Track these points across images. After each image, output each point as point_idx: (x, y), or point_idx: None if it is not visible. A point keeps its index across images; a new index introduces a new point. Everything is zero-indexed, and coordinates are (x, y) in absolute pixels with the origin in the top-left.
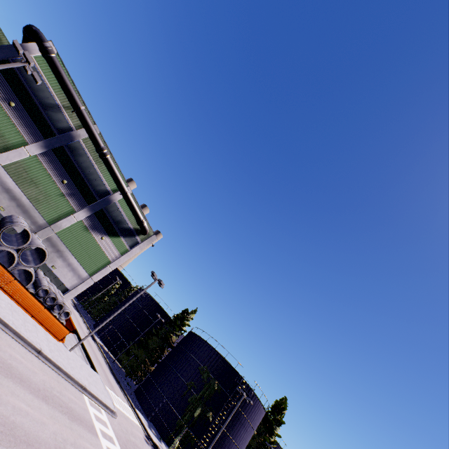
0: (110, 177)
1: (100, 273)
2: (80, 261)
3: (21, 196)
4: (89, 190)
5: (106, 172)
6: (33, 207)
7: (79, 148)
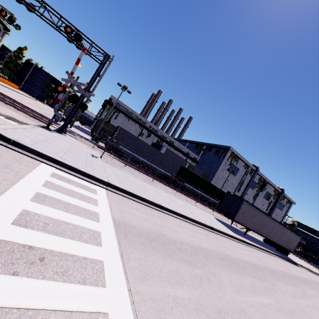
0: None
1: None
2: None
3: None
4: None
5: None
6: None
7: None
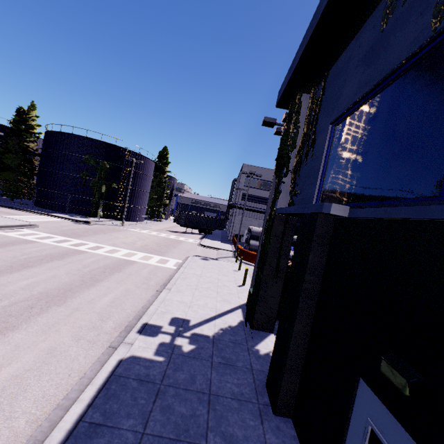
0: None
1: None
2: None
3: None
4: None
5: None
6: None
7: None
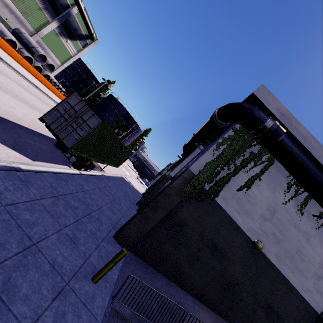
0: None
1: (67, 63)
2: (56, 55)
3: (16, 10)
4: (56, 4)
5: None
6: (24, 19)
7: None
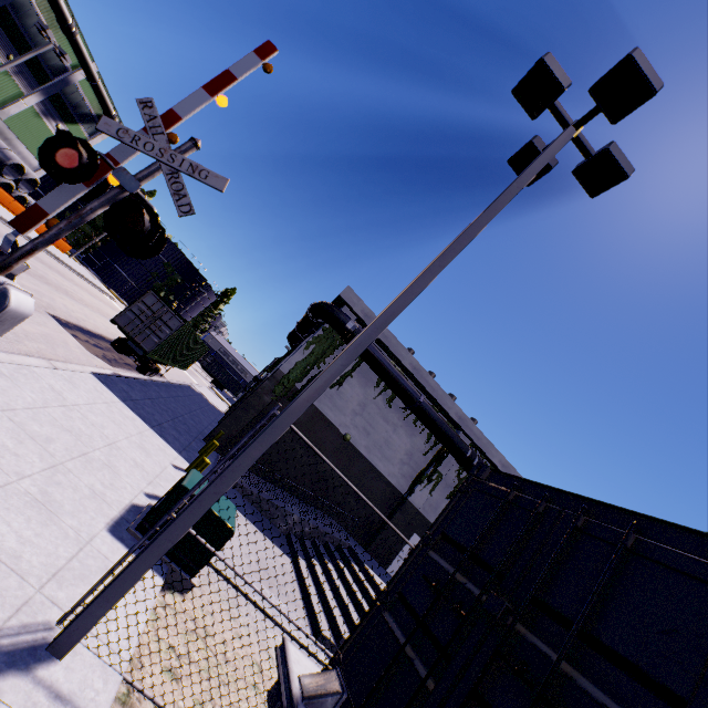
0: (69, 48)
1: None
2: (31, 150)
3: None
4: (41, 67)
5: (64, 42)
6: None
7: (26, 4)
